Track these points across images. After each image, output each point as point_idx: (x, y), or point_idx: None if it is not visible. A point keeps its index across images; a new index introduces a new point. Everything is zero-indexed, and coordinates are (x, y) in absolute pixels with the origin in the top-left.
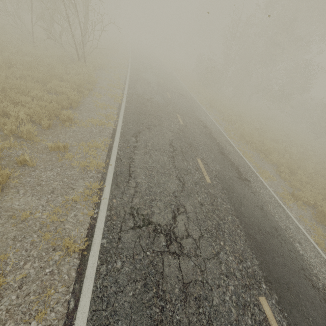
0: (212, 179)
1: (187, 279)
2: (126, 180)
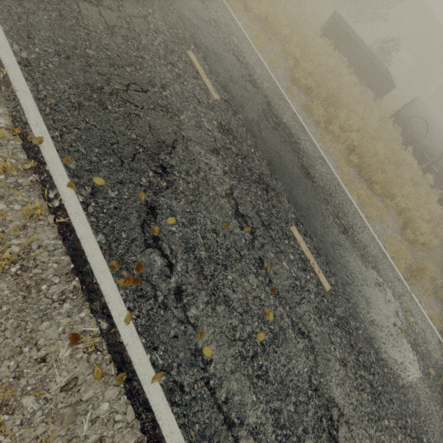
0: None
1: (112, 24)
2: None
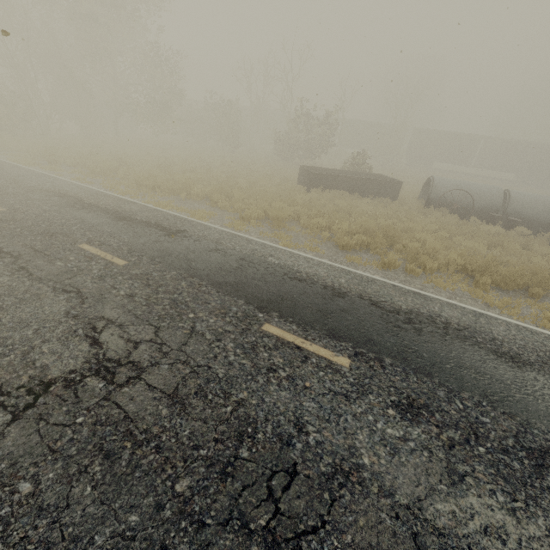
0: (127, 258)
1: (171, 387)
2: None
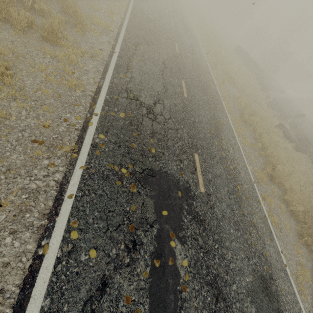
0: None
1: None
2: None
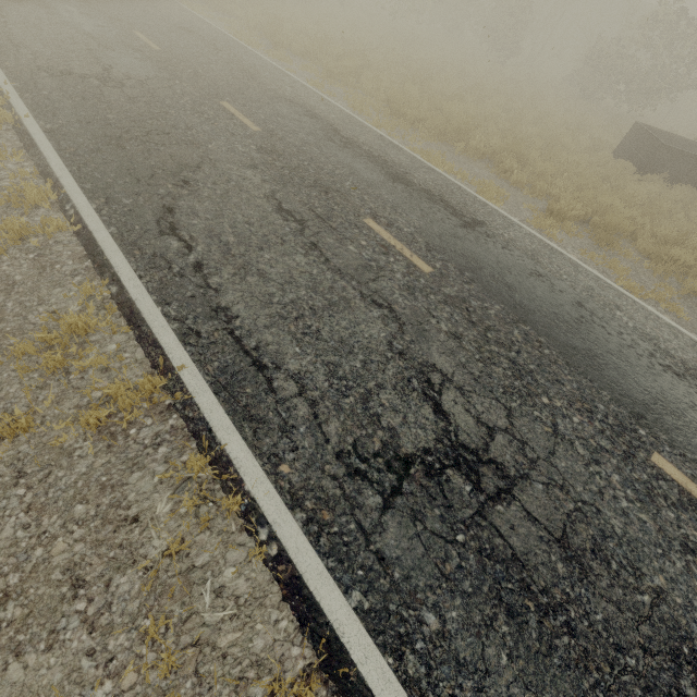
0: (428, 260)
1: (557, 528)
2: (263, 387)
